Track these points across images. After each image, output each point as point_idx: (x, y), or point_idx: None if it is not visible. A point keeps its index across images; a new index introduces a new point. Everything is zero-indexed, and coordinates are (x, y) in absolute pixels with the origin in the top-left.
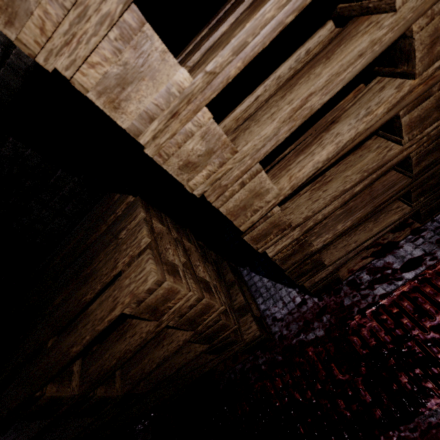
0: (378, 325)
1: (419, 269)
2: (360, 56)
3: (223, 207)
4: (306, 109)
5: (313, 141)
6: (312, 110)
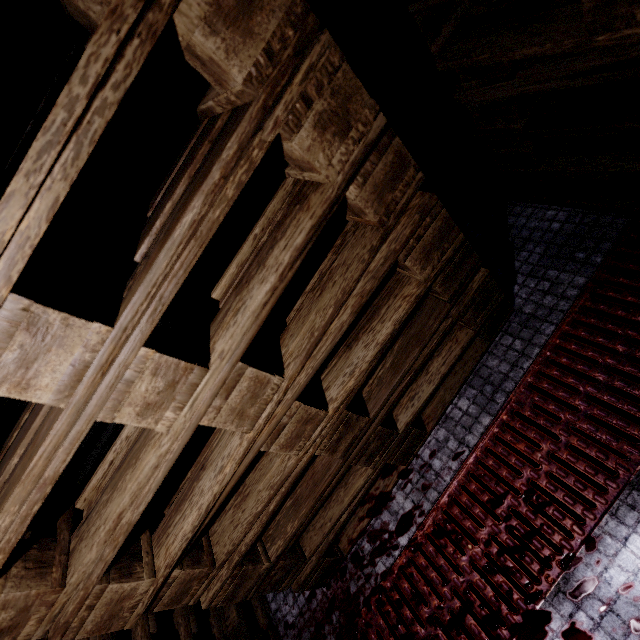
0: (383, 622)
1: (411, 531)
2: (157, 466)
3: (79, 635)
4: (123, 527)
5: (188, 493)
6: (131, 523)
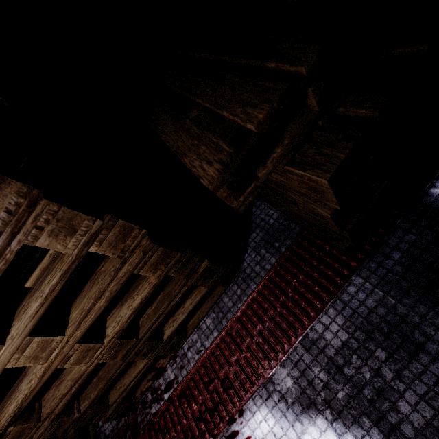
0: None
1: (170, 391)
2: None
3: None
4: None
5: (16, 389)
6: None
